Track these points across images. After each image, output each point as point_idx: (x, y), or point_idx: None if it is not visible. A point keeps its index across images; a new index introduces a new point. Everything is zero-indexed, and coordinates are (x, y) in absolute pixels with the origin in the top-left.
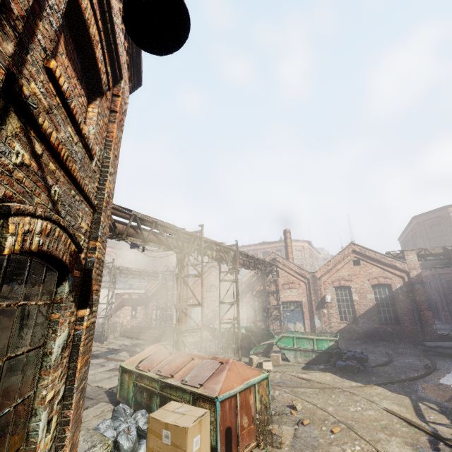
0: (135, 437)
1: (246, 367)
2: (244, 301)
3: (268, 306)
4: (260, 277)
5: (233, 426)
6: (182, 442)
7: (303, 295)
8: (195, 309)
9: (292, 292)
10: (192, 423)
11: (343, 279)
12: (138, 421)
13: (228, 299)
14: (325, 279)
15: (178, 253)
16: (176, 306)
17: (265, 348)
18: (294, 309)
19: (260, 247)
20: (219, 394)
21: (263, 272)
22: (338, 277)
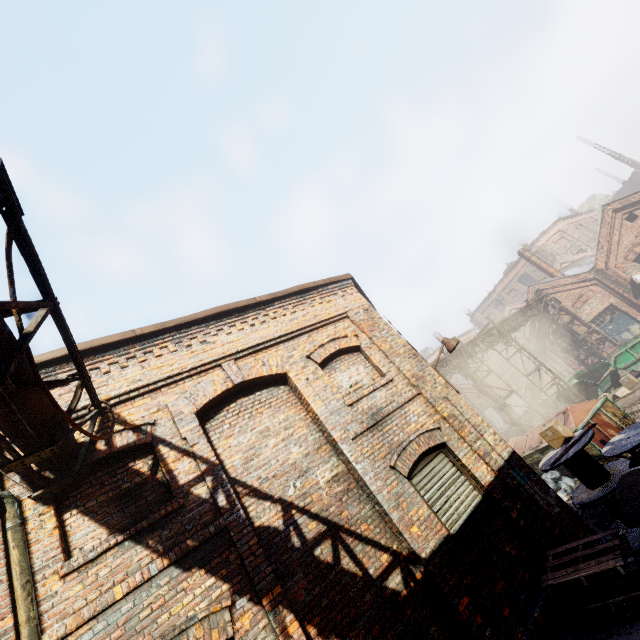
0: (551, 481)
1: (584, 404)
2: (550, 354)
3: (578, 338)
4: (540, 319)
5: (604, 438)
6: (554, 430)
7: (606, 297)
8: (507, 400)
9: (590, 304)
10: (552, 424)
11: (634, 246)
12: (545, 477)
13: (530, 364)
14: (614, 262)
15: (459, 371)
16: (497, 406)
17: (610, 380)
18: (612, 317)
19: (509, 278)
20: (576, 427)
21: (538, 312)
22: (627, 249)
